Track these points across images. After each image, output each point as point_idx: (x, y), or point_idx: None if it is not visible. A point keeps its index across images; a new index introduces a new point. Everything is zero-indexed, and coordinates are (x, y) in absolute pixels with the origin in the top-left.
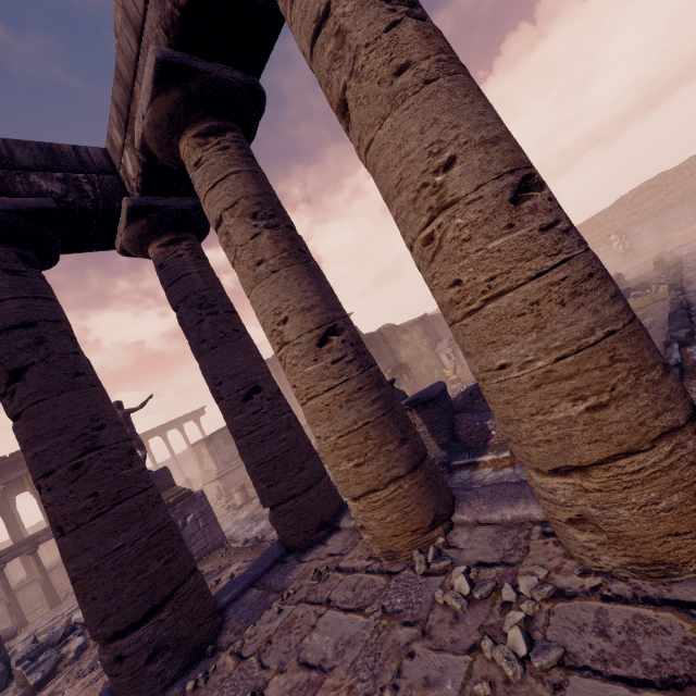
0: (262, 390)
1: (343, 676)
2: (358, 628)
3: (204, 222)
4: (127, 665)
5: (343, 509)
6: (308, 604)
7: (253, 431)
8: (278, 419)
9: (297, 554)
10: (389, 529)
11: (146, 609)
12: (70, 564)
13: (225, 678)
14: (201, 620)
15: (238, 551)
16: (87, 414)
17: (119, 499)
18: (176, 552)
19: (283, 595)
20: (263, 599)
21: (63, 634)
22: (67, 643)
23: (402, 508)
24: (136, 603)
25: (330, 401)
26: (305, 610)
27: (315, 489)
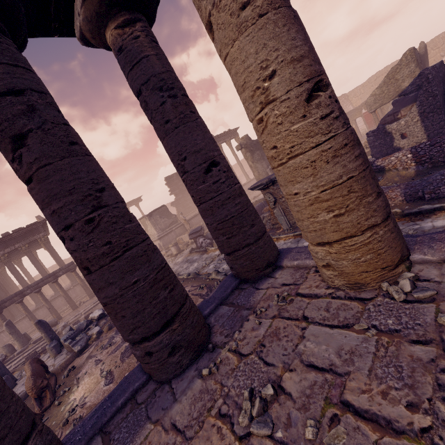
0: (218, 165)
1: (366, 382)
2: (355, 341)
3: (153, 4)
4: (155, 357)
5: (279, 254)
6: (284, 319)
7: (215, 197)
8: (233, 187)
9: (250, 283)
10: (361, 266)
11: (162, 323)
12: (100, 294)
13: (234, 368)
14: (199, 328)
15: (185, 281)
16: (88, 178)
17: (128, 247)
18: (174, 284)
19: (255, 311)
20: (238, 314)
21: (86, 325)
22: (90, 329)
23: (376, 250)
24: (155, 319)
25: (316, 158)
26: (284, 324)
27: (262, 240)
